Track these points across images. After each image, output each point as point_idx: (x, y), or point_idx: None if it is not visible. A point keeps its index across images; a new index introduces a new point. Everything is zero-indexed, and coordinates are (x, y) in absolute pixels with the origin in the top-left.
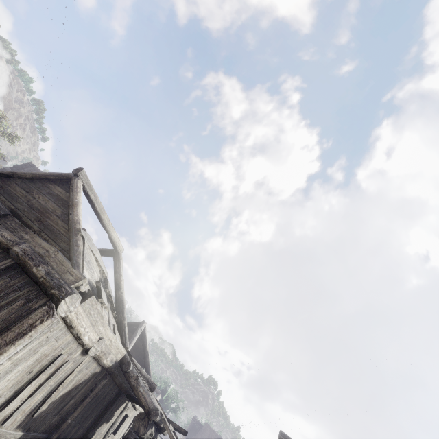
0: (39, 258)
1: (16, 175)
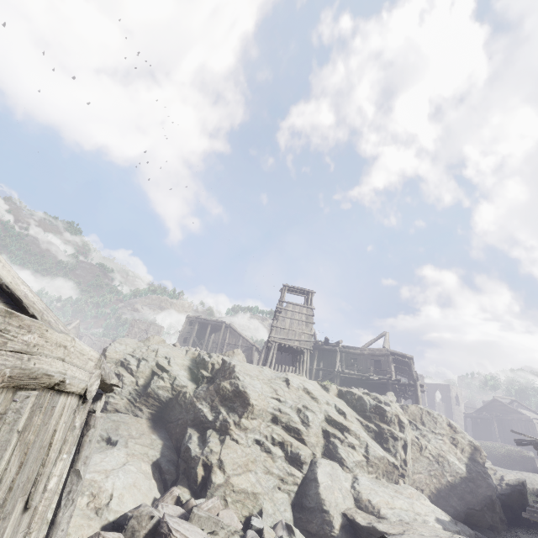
0: (520, 418)
1: (485, 406)
